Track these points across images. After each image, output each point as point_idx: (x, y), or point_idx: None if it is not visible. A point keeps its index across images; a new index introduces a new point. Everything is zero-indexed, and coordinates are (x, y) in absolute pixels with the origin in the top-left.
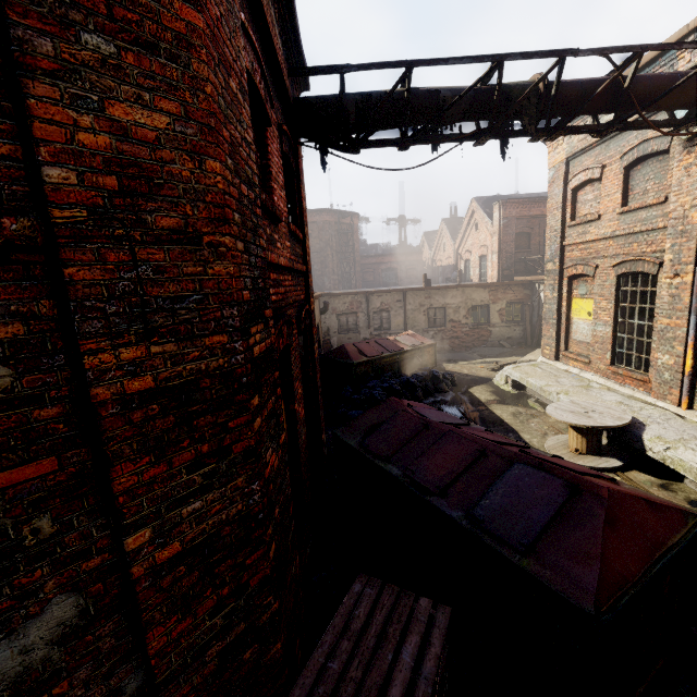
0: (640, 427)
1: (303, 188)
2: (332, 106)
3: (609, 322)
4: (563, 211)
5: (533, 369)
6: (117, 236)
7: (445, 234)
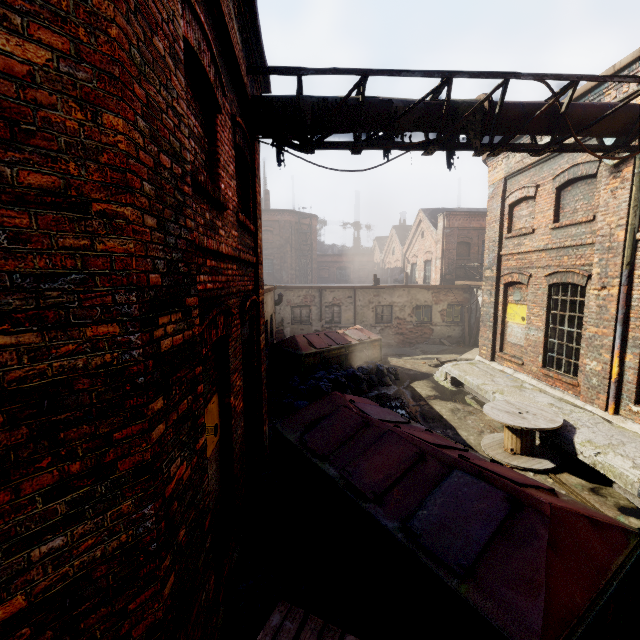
0: (571, 430)
1: (258, 183)
2: (289, 106)
3: (541, 328)
4: (501, 224)
5: (470, 368)
6: None
7: (395, 240)
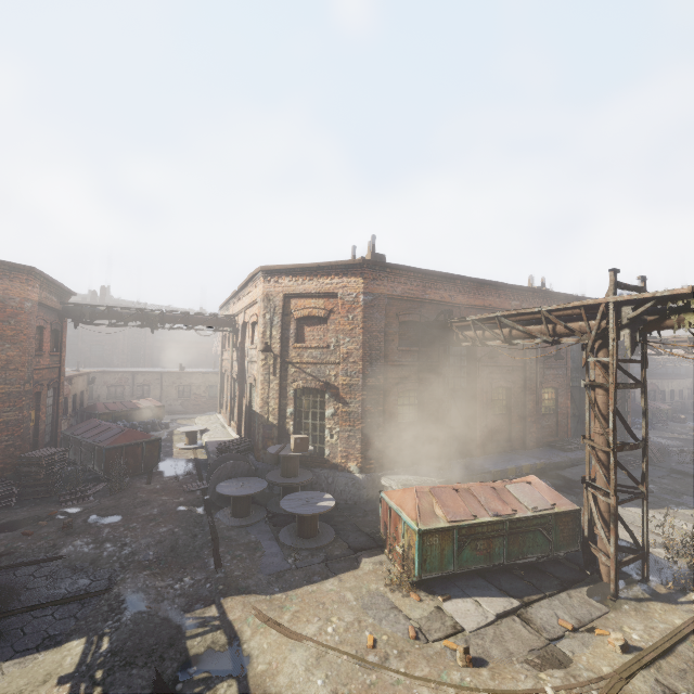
0: (207, 432)
1: (65, 333)
2: (79, 312)
3: (226, 394)
4: (222, 344)
5: (206, 418)
6: (5, 370)
7: None
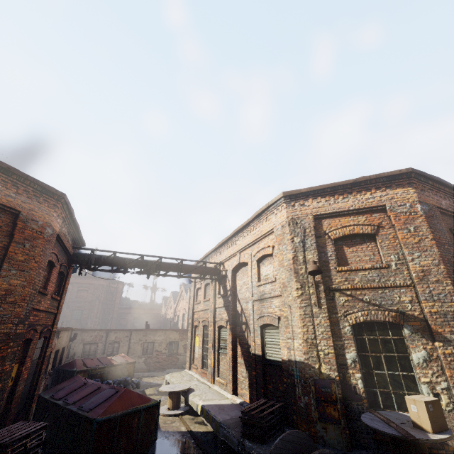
0: (192, 392)
1: (69, 280)
2: (87, 257)
3: (201, 347)
4: (194, 298)
5: (177, 374)
6: None
7: (172, 300)
